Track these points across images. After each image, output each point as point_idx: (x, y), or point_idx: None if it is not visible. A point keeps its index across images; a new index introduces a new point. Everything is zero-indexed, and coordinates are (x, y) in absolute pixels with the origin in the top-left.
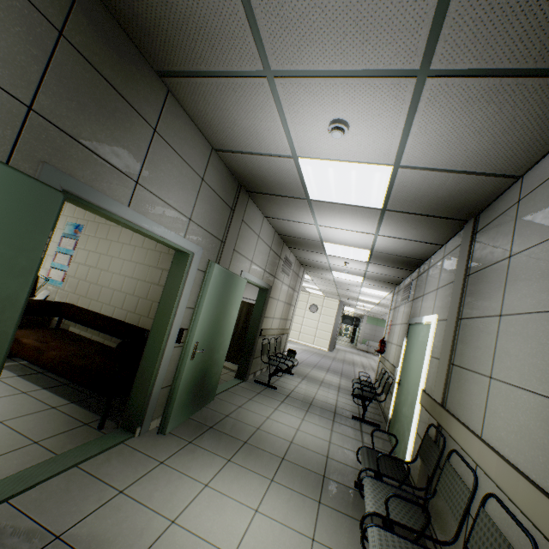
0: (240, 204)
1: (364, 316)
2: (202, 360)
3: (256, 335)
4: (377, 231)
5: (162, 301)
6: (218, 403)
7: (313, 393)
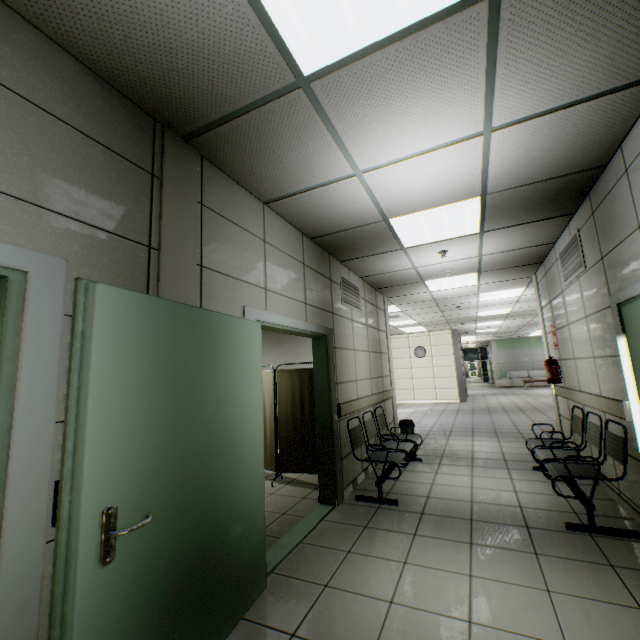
0: (177, 167)
1: (490, 342)
2: (167, 538)
3: (331, 419)
4: (488, 116)
5: None
6: (276, 593)
7: (466, 489)
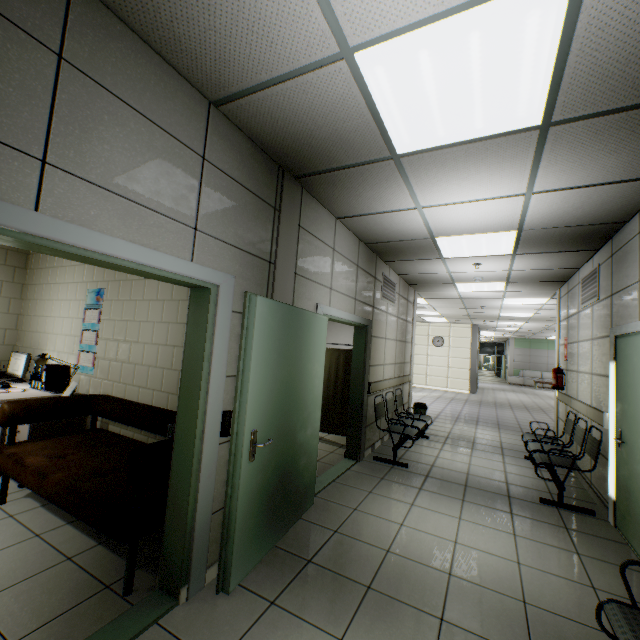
0: (288, 200)
1: (509, 340)
2: (273, 455)
3: (362, 394)
4: (530, 185)
5: (184, 374)
6: (320, 508)
7: (464, 464)
